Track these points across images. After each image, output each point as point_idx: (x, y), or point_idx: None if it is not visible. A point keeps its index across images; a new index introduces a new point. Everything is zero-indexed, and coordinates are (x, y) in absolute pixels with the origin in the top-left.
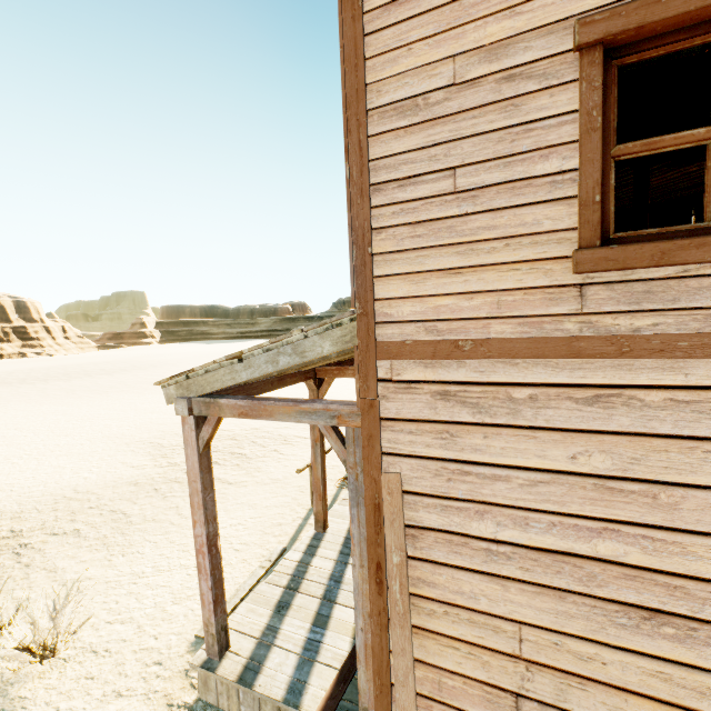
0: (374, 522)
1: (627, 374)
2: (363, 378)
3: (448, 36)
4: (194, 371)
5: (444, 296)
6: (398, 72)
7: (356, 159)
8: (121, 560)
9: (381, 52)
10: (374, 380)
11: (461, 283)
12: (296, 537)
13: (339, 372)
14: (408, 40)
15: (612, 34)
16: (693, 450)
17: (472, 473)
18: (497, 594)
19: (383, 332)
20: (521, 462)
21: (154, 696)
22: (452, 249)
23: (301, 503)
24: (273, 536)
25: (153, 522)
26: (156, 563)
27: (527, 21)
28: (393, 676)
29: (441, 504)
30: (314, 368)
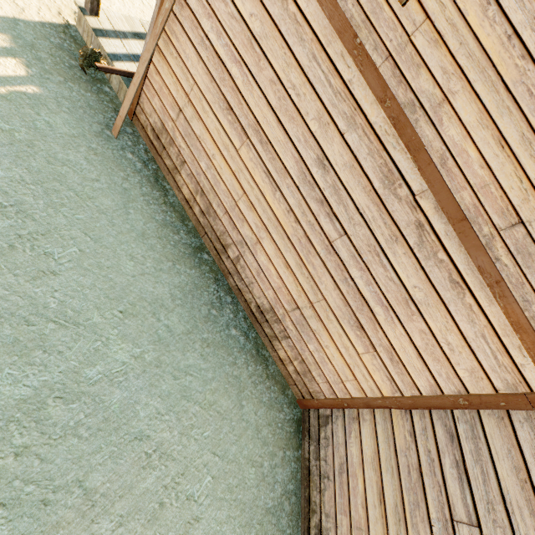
0: None
1: None
2: None
3: None
4: None
5: None
6: None
7: None
8: None
9: None
10: None
11: None
12: None
13: None
14: None
15: None
16: (283, 49)
17: None
18: (195, 64)
19: None
20: None
21: (54, 3)
22: None
23: None
24: None
25: None
26: None
27: None
28: (149, 73)
29: None
30: None
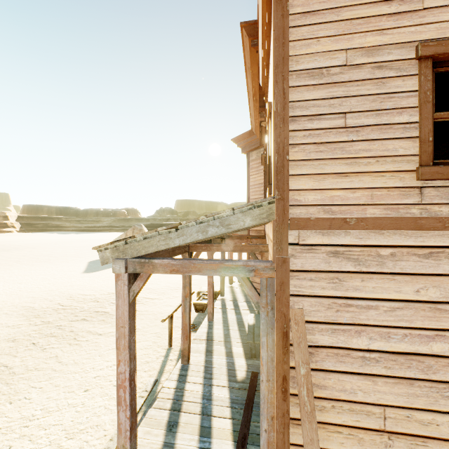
0: (282, 346)
1: (447, 240)
2: (279, 242)
3: (343, 38)
4: (133, 238)
5: (337, 189)
6: (310, 52)
7: (280, 99)
8: (9, 407)
9: (299, 39)
10: (287, 244)
11: (348, 182)
12: (162, 370)
13: (206, 248)
14: (317, 35)
15: (438, 54)
16: None
17: (353, 305)
18: (369, 388)
19: (294, 212)
20: (385, 296)
21: None
22: (343, 161)
23: (160, 345)
24: (144, 371)
25: (36, 371)
26: (44, 406)
27: (389, 39)
28: None
29: (331, 328)
30: (188, 244)
